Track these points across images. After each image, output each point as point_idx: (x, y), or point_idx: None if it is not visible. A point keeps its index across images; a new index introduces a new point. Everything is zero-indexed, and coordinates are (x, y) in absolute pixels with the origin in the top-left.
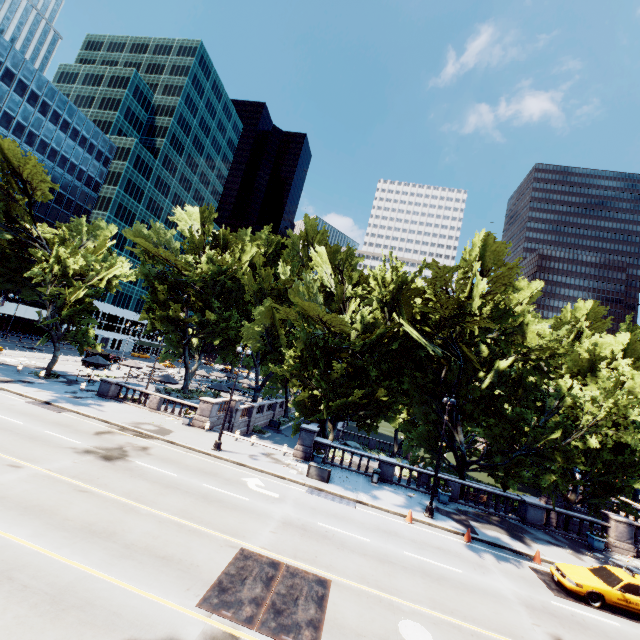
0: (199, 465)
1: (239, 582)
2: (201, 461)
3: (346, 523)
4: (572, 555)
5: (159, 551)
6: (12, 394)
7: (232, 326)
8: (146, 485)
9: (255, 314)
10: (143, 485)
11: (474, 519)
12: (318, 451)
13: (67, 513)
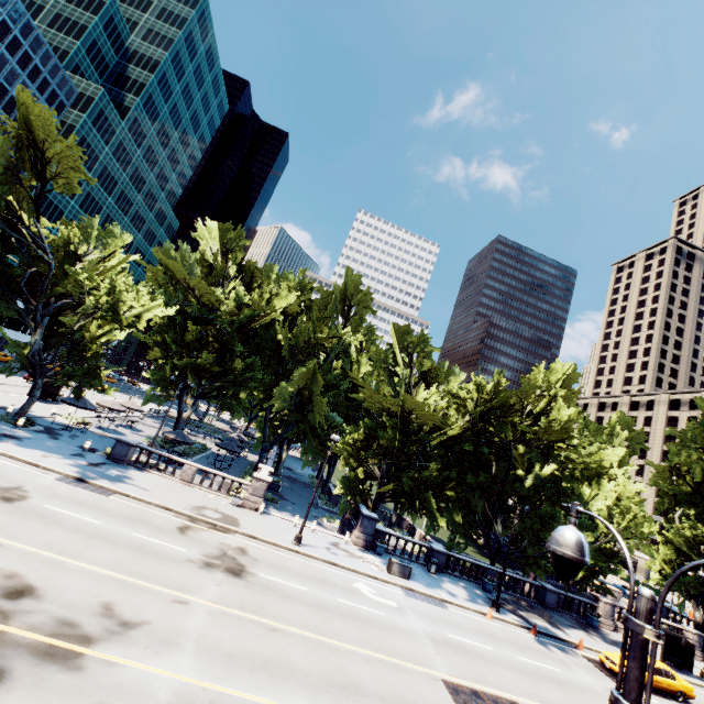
0: (306, 570)
1: None
2: (301, 563)
3: (462, 630)
4: (589, 637)
5: (404, 699)
6: (23, 464)
7: (255, 378)
8: (304, 609)
9: (295, 373)
10: (302, 610)
11: (517, 608)
12: (382, 541)
13: (298, 666)
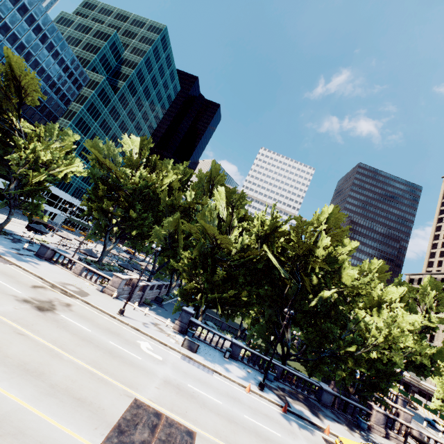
0: (107, 325)
1: (133, 426)
2: (108, 322)
3: (207, 387)
4: (347, 431)
5: (76, 393)
6: None
7: (146, 225)
8: (68, 336)
9: (165, 221)
10: (66, 335)
11: (288, 395)
12: (191, 328)
13: (8, 351)
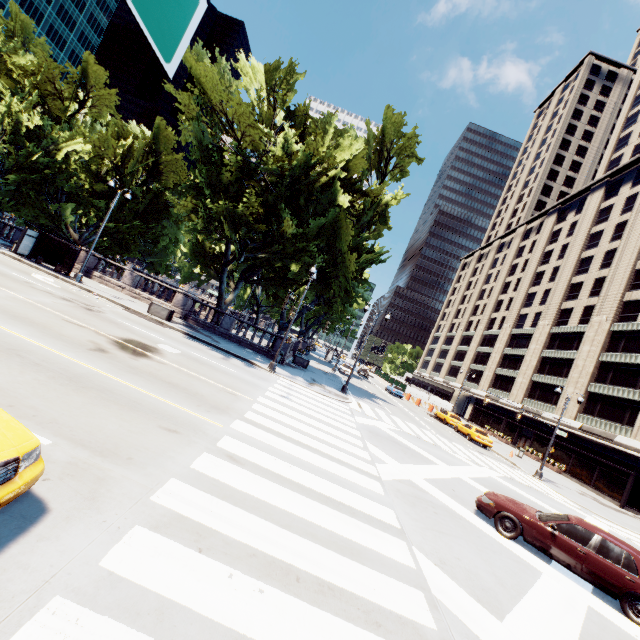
0: None
1: None
2: None
3: None
4: None
5: None
6: None
7: None
8: None
9: None
10: None
11: None
12: None
13: None
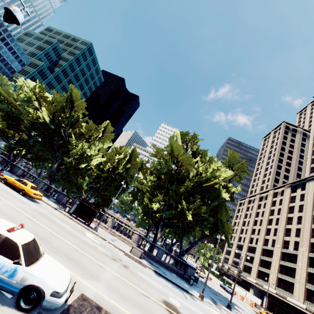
0: None
1: None
2: None
3: None
4: (47, 199)
5: None
6: None
7: None
8: None
9: None
10: None
11: None
12: None
13: None
